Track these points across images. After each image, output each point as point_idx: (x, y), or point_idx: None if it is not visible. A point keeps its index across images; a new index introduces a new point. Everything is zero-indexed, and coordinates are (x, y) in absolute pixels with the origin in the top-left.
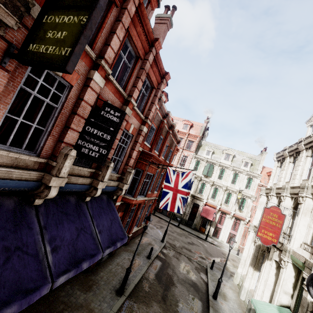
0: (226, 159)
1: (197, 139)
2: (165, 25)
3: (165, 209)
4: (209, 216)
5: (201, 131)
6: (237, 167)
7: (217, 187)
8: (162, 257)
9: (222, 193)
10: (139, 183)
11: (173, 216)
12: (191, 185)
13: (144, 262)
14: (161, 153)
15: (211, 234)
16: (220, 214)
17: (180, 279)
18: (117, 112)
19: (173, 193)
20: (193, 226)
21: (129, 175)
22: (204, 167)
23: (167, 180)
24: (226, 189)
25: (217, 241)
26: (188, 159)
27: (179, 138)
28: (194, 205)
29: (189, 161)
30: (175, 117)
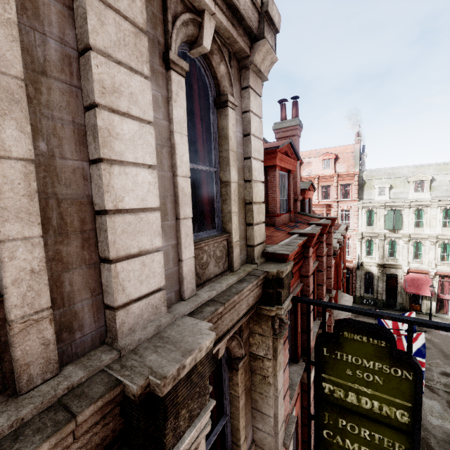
0: (417, 189)
1: (355, 178)
2: (294, 138)
3: None
4: (422, 290)
5: (356, 161)
6: (447, 200)
7: (419, 240)
8: None
9: (432, 248)
10: None
11: (360, 299)
12: (414, 327)
13: None
14: (341, 279)
15: (432, 312)
16: (438, 279)
17: (440, 442)
18: None
19: None
20: (398, 306)
21: None
22: (384, 218)
23: None
24: (437, 240)
25: (448, 321)
26: (352, 214)
27: (346, 225)
28: (387, 275)
29: (354, 216)
30: (303, 152)
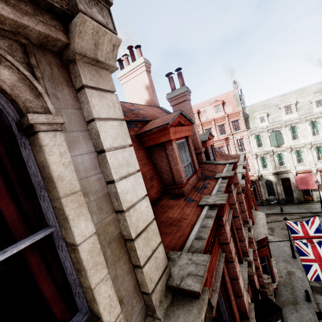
0: (287, 112)
1: (241, 114)
2: (185, 102)
3: (317, 280)
4: (310, 185)
5: (238, 102)
6: (311, 115)
7: (298, 149)
8: (315, 284)
9: (309, 152)
10: (270, 268)
11: (267, 202)
12: (320, 228)
13: (312, 312)
14: (251, 200)
15: (321, 199)
16: (320, 174)
17: None
18: (277, 321)
19: (318, 264)
20: (296, 200)
21: (270, 286)
22: (269, 138)
23: (302, 253)
24: (311, 146)
25: None
26: (245, 141)
27: (244, 154)
28: (281, 179)
29: (247, 142)
30: (198, 104)
